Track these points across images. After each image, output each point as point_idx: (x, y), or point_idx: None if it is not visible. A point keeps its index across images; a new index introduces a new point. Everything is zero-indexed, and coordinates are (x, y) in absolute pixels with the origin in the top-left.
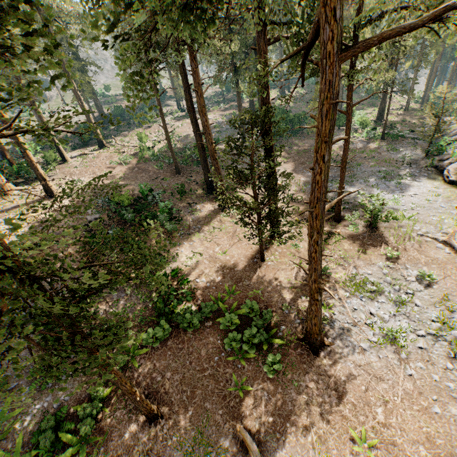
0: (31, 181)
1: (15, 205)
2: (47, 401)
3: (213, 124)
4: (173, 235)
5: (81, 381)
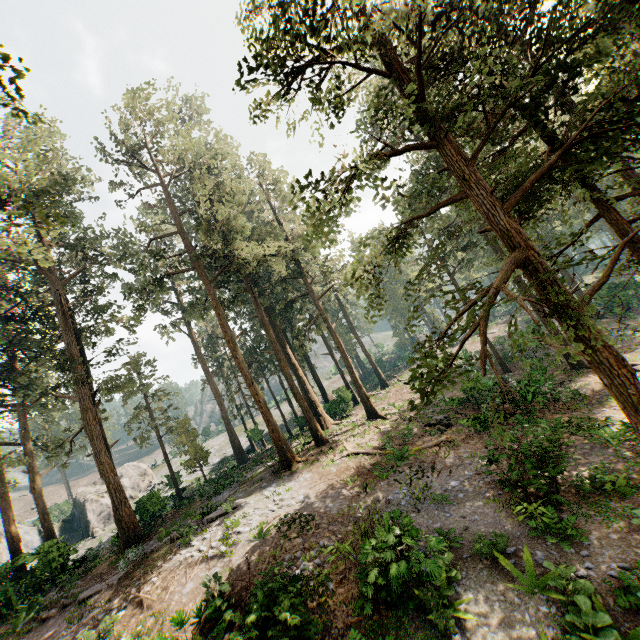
0: (339, 419)
1: (344, 430)
2: (589, 569)
3: (504, 333)
4: (573, 408)
5: (624, 546)
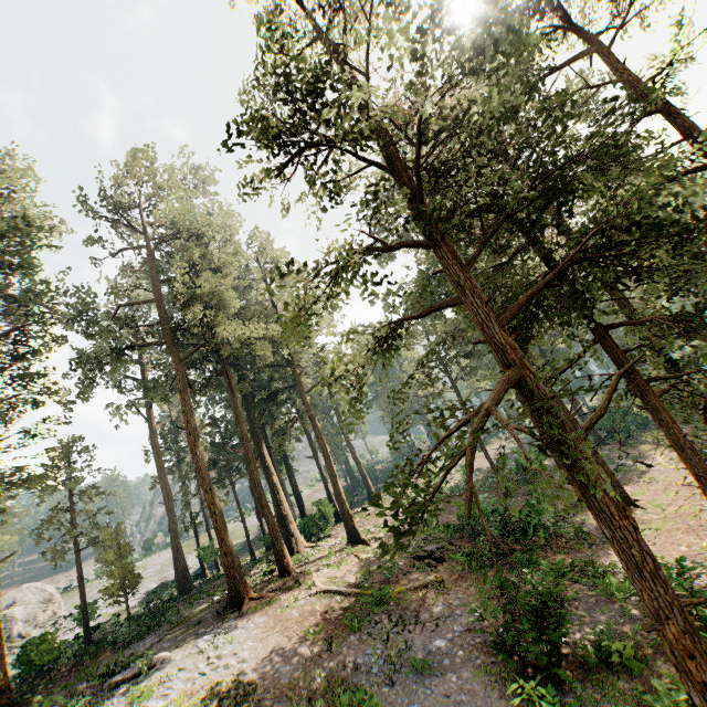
0: (315, 540)
1: (318, 556)
2: None
3: (507, 450)
4: (577, 548)
5: None
